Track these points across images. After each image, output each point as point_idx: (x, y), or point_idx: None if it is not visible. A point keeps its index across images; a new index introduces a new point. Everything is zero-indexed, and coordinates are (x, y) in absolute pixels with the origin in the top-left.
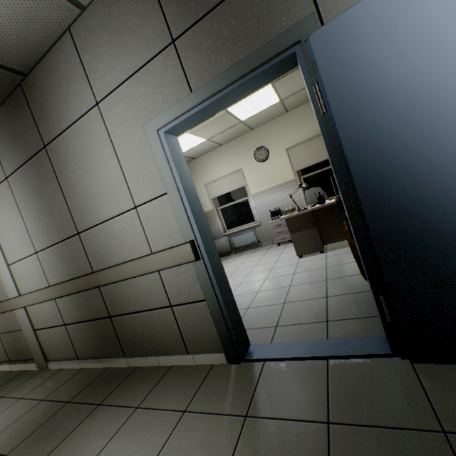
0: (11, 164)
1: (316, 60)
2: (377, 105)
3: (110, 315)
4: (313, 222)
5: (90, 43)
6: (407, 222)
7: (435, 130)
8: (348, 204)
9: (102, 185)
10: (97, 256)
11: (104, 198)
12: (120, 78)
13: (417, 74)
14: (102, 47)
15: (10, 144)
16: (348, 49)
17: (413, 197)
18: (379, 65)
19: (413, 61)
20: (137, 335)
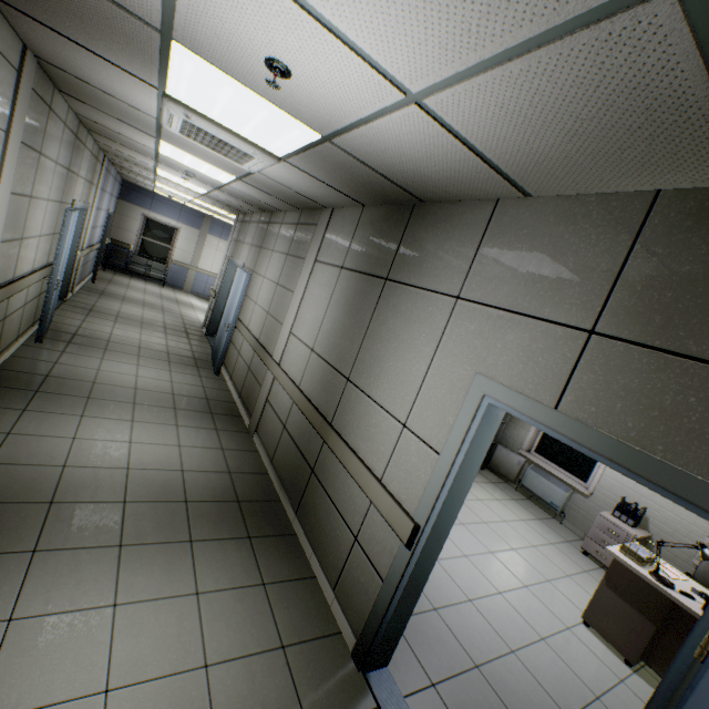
0: (353, 261)
1: None
2: None
3: (314, 469)
4: (657, 614)
5: (504, 233)
6: None
7: None
8: None
9: (397, 370)
10: (344, 415)
11: (389, 381)
12: (499, 300)
13: None
14: (512, 250)
15: (365, 244)
16: None
17: None
18: None
19: None
20: (316, 513)
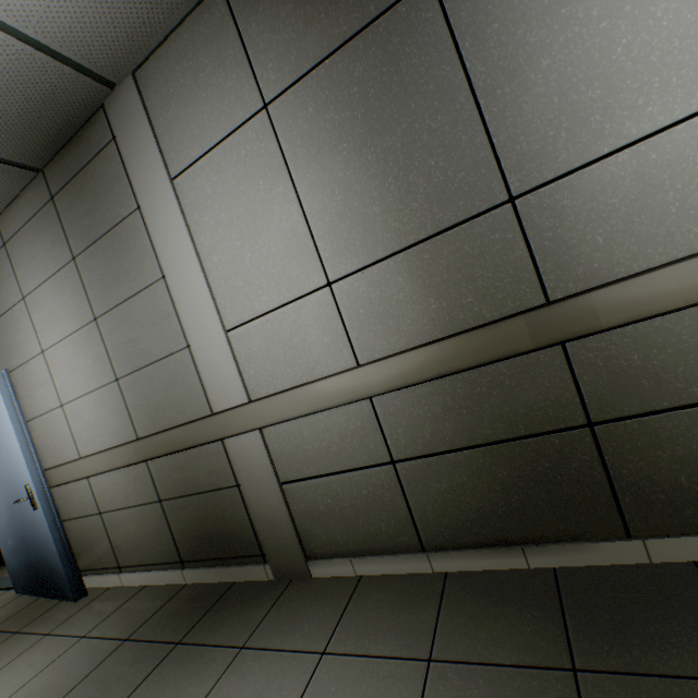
0: (288, 65)
1: None
2: None
3: (592, 419)
4: None
5: None
6: None
7: None
8: None
9: (664, 24)
10: (576, 254)
11: (659, 64)
12: None
13: None
14: None
15: (295, 11)
16: None
17: None
18: None
19: None
20: None
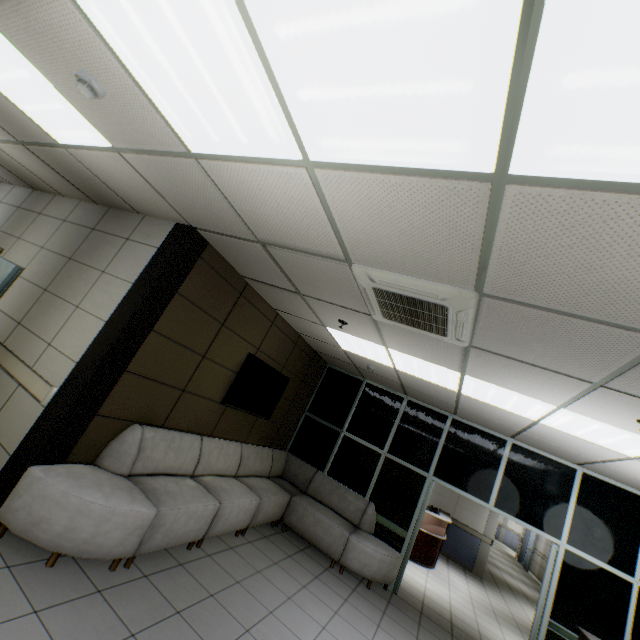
0: None
1: None
2: None
3: None
4: None
5: None
6: None
7: None
8: None
9: None
10: None
11: None
12: None
13: None
14: None
15: None
16: None
17: None
18: None
19: None
20: None
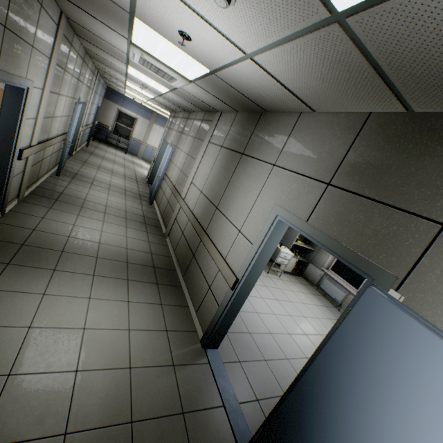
0: (228, 143)
1: (358, 302)
2: (350, 369)
3: (194, 254)
4: None
5: (301, 131)
6: (297, 428)
7: (354, 426)
8: (298, 378)
9: (240, 203)
10: (212, 226)
11: (236, 209)
12: (292, 167)
13: (382, 393)
14: (302, 140)
15: (235, 134)
16: (374, 324)
17: (311, 427)
18: (375, 356)
19: (388, 385)
20: (193, 276)
